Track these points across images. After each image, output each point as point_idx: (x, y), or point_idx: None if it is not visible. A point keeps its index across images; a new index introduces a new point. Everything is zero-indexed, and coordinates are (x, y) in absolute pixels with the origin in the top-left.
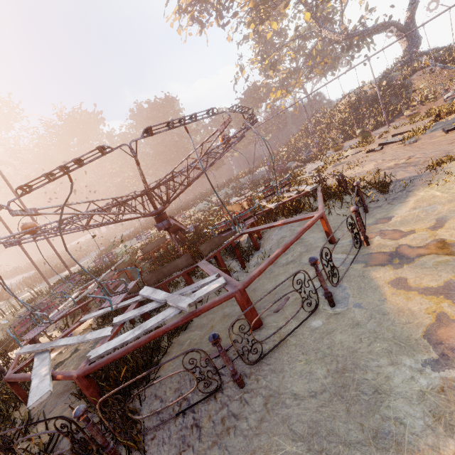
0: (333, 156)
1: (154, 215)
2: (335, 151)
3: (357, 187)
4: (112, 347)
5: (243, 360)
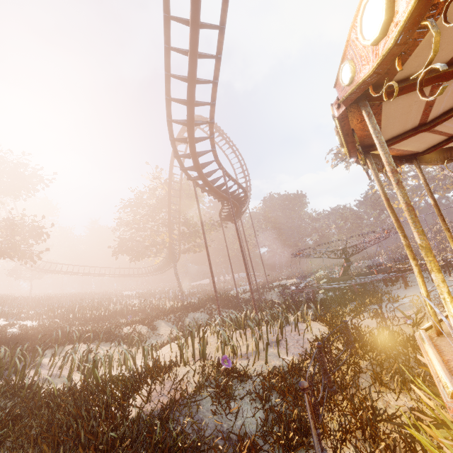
0: (450, 256)
1: (346, 258)
2: (452, 254)
3: (450, 261)
4: (362, 281)
5: (407, 284)
